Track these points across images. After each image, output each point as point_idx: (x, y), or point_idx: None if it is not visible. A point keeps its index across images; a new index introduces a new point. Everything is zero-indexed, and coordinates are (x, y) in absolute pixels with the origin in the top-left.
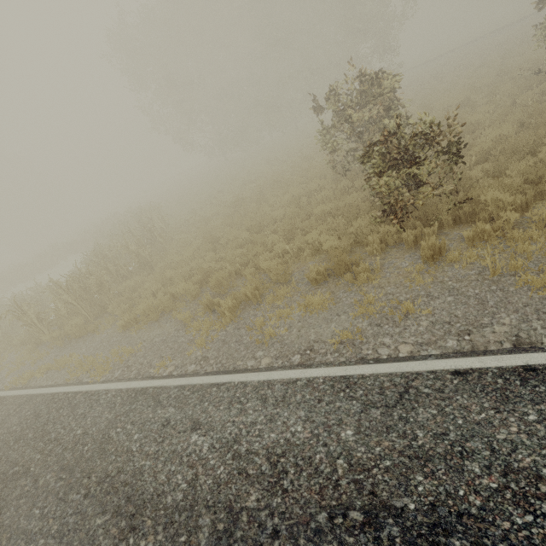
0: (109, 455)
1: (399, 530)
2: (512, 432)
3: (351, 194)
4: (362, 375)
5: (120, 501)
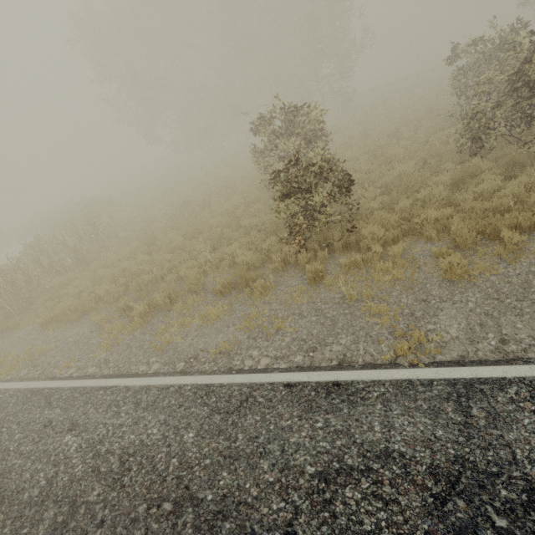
0: None
1: (193, 517)
2: (301, 436)
3: None
4: (221, 384)
5: None
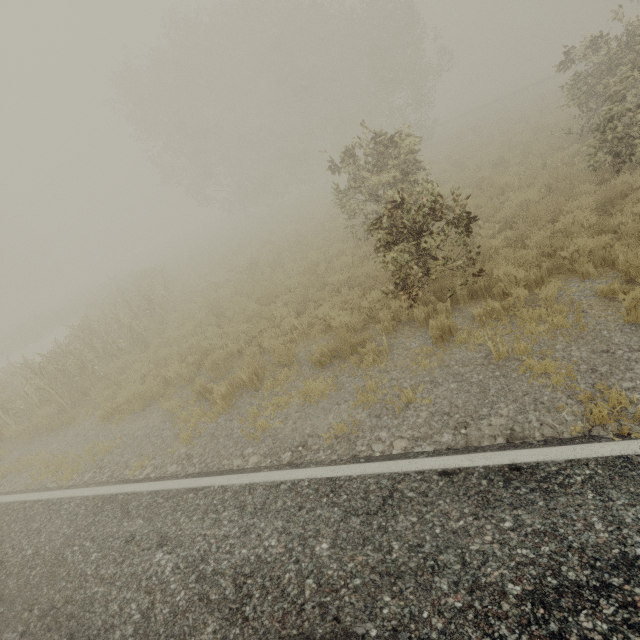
0: (59, 581)
1: None
2: (486, 541)
3: (371, 261)
4: (349, 477)
5: (62, 639)
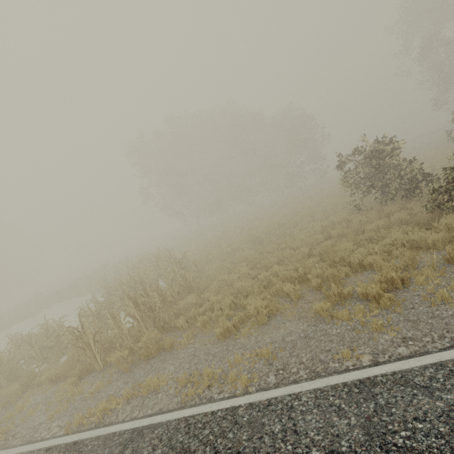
0: None
1: None
2: None
3: (383, 218)
4: None
5: None
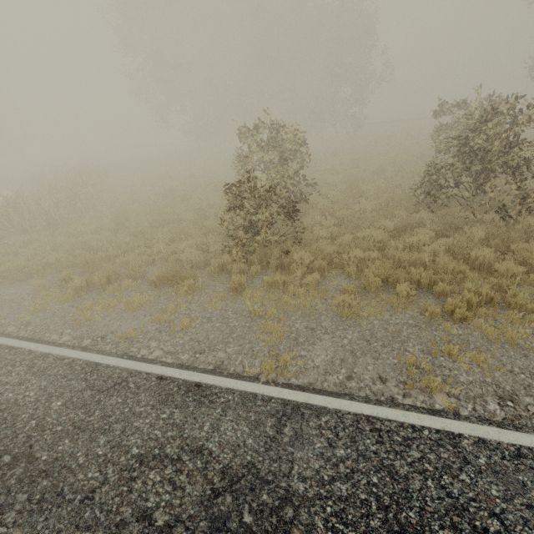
0: None
1: (22, 471)
2: (145, 422)
3: None
4: (108, 365)
5: None
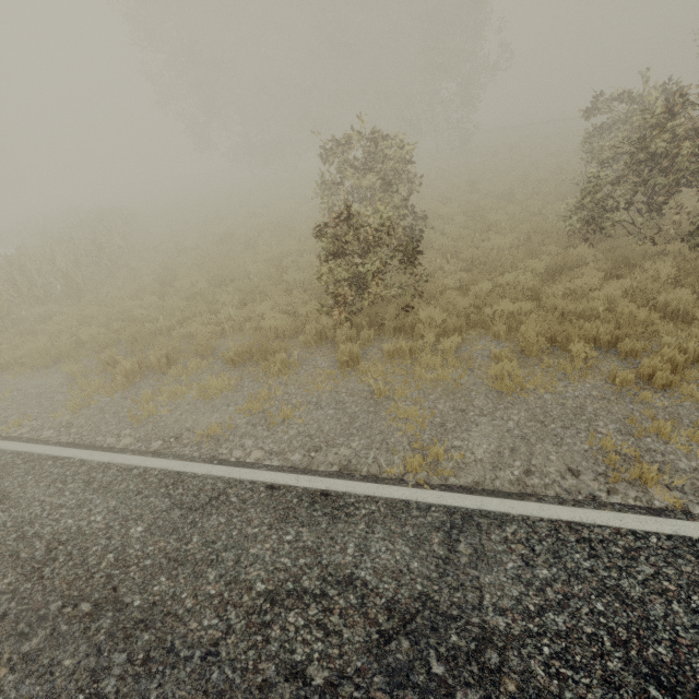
0: None
1: (111, 622)
2: (264, 548)
3: None
4: (195, 474)
5: None
